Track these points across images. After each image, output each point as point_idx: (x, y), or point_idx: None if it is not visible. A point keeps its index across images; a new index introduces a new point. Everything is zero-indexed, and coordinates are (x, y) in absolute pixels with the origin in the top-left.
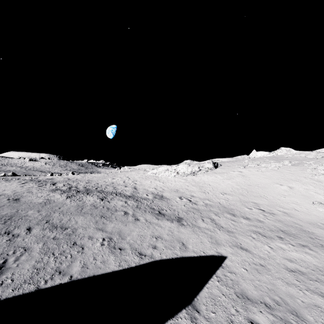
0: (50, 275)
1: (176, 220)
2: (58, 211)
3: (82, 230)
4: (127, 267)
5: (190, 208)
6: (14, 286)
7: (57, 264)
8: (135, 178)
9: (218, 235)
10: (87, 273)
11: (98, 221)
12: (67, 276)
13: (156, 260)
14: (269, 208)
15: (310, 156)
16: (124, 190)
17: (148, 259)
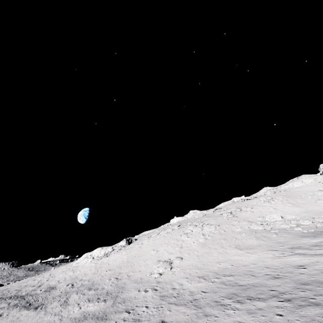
0: None
1: (36, 307)
2: None
3: None
4: None
5: (63, 293)
6: None
7: None
8: (55, 274)
9: (54, 310)
10: None
11: None
12: None
13: None
14: (124, 275)
15: (196, 217)
16: (25, 291)
17: None
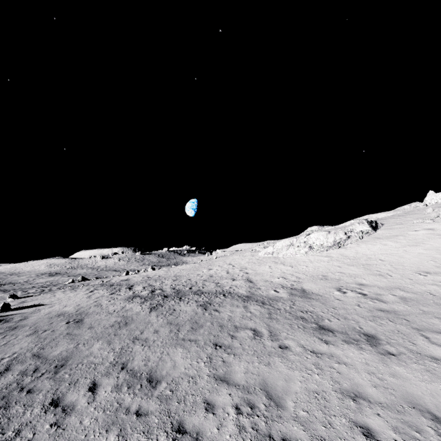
0: None
1: (365, 342)
2: (141, 340)
3: (187, 383)
4: None
5: (376, 311)
6: None
7: None
8: (242, 265)
9: None
10: None
11: (212, 357)
12: None
13: None
14: None
15: None
16: (233, 286)
17: None
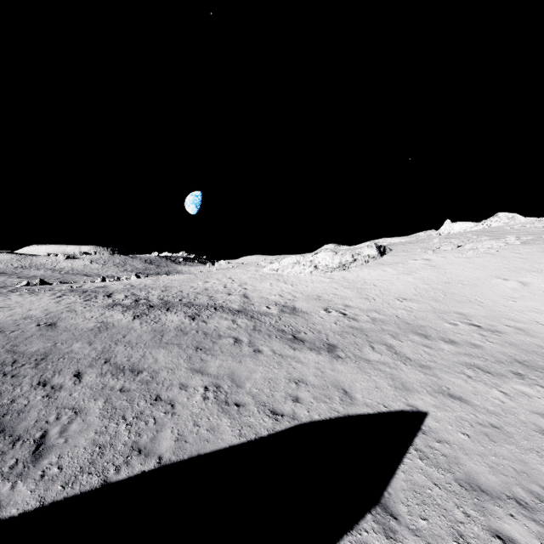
0: (123, 457)
1: (325, 349)
2: (123, 342)
3: (167, 373)
4: (255, 438)
5: (347, 328)
6: (64, 480)
7: (133, 435)
8: (243, 280)
9: (405, 374)
10: (186, 451)
11: (192, 357)
12: (152, 457)
13: (303, 424)
14: (488, 322)
15: None
16: (227, 301)
17: (288, 421)
